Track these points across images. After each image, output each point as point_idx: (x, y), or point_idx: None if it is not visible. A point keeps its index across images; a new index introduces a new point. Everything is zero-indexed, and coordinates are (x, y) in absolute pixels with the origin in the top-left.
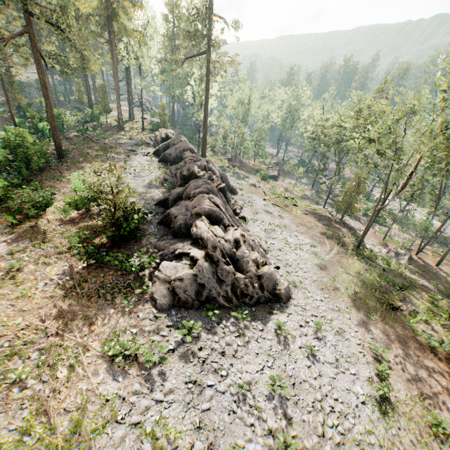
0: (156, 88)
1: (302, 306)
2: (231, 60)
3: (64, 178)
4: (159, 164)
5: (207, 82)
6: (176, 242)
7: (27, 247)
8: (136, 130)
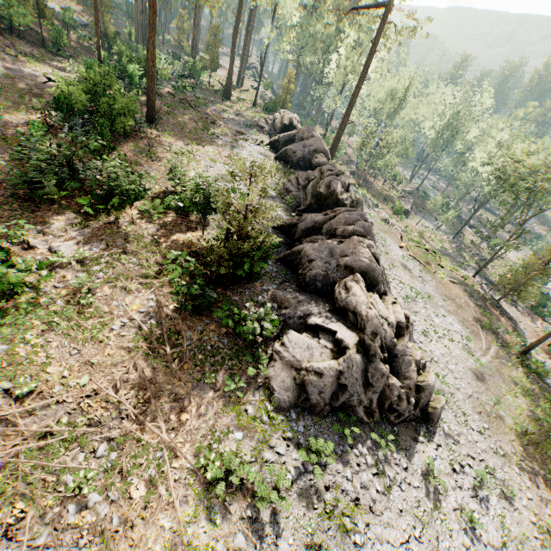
0: (287, 47)
1: (455, 437)
2: (415, 27)
3: (154, 154)
4: (275, 162)
5: (370, 54)
6: (306, 301)
7: (101, 255)
8: (245, 103)
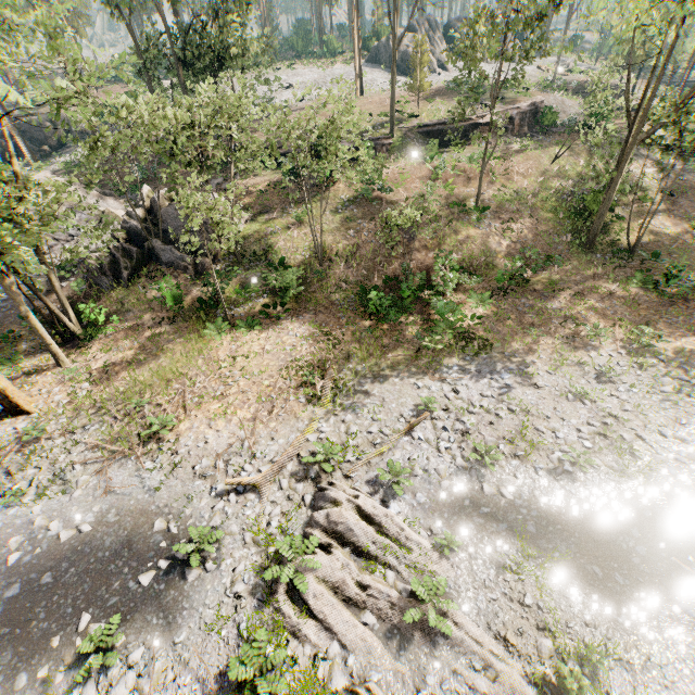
0: None
1: None
2: None
3: None
4: None
5: None
6: None
7: None
8: None
